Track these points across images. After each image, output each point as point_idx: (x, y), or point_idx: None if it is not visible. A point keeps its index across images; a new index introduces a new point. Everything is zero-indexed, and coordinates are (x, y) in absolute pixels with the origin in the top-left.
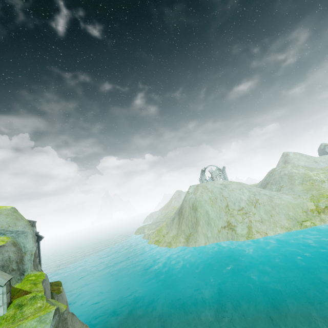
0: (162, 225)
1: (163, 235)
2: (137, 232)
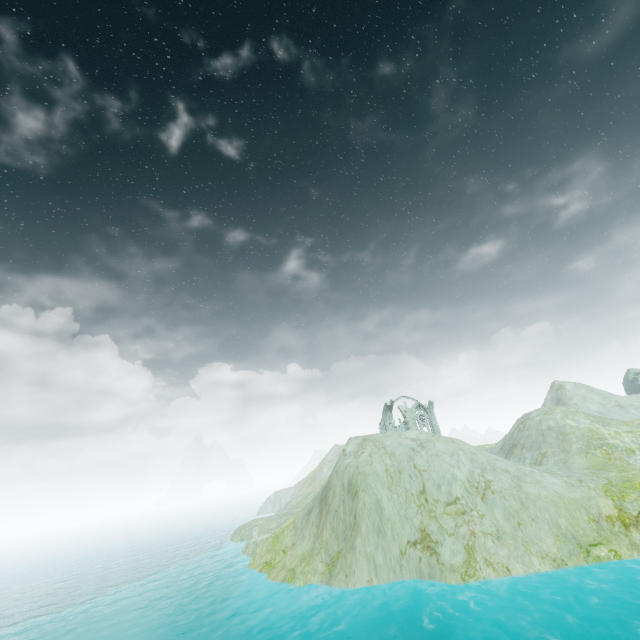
0: (286, 525)
1: (283, 549)
2: (236, 535)
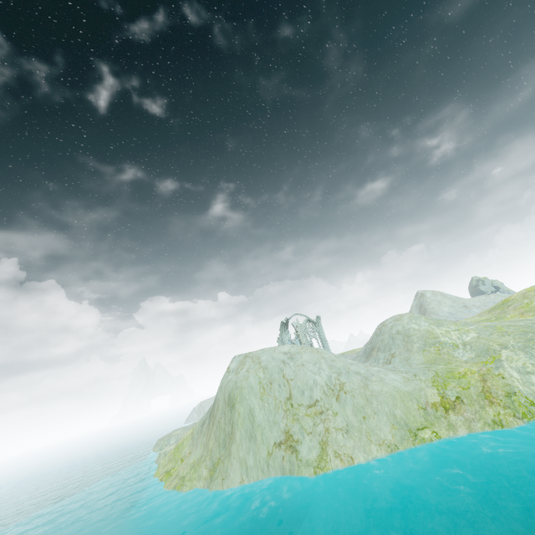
0: (186, 436)
1: (182, 458)
2: (157, 446)
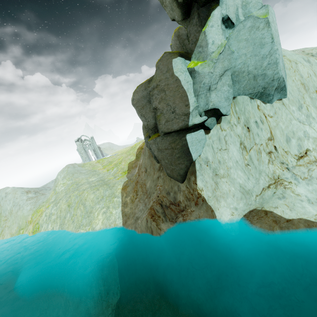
0: None
1: None
2: None
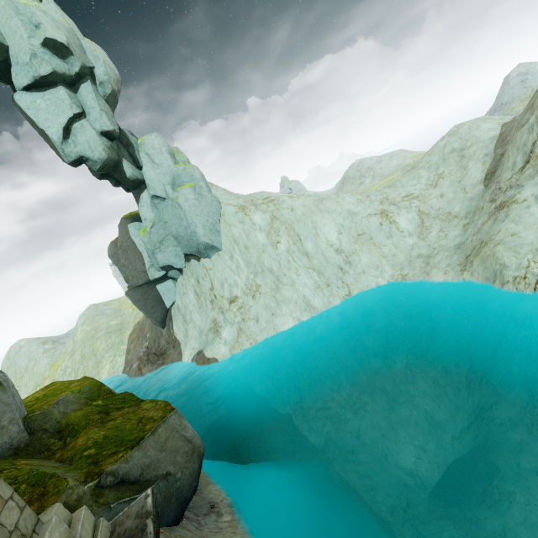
0: None
1: None
2: None
